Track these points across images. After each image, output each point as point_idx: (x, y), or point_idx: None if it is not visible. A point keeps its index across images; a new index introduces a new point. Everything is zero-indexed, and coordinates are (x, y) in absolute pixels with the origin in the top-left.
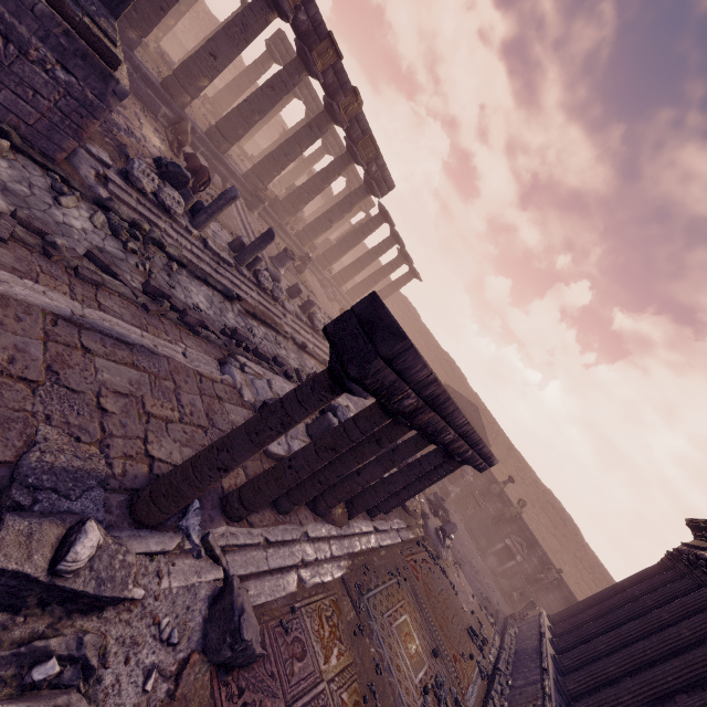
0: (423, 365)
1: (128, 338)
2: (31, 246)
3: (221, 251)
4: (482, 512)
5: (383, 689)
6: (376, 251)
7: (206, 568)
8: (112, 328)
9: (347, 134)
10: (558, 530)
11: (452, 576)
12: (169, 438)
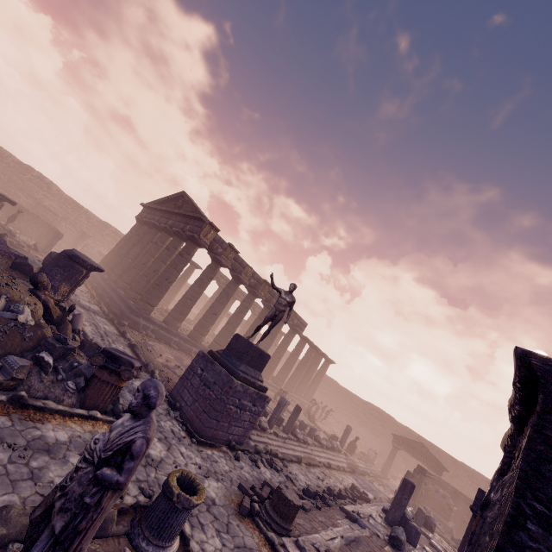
0: None
1: (351, 537)
2: None
3: (279, 432)
4: None
5: None
6: (305, 360)
7: None
8: (347, 536)
9: None
10: None
11: None
12: None
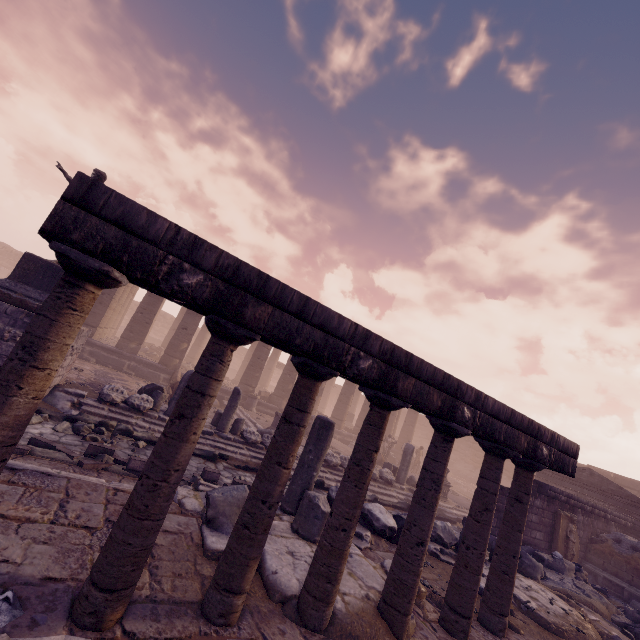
0: (149, 212)
1: (19, 466)
2: None
3: None
4: None
5: None
6: None
7: None
8: None
9: None
10: None
11: None
12: (16, 535)
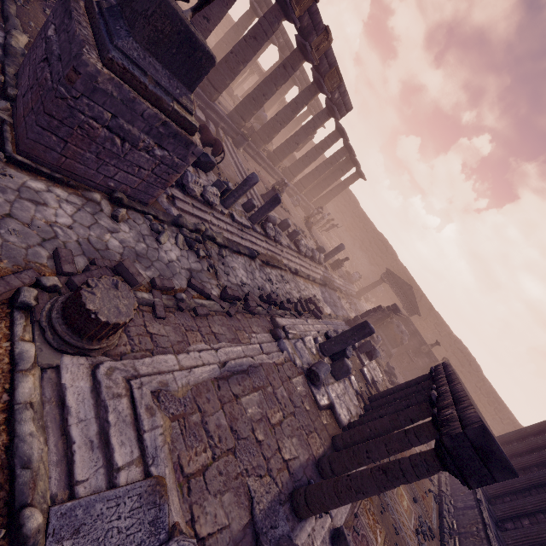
0: None
1: (243, 365)
2: (171, 307)
3: (241, 217)
4: (413, 364)
5: (401, 543)
6: (331, 161)
7: (324, 520)
8: (235, 363)
9: (315, 67)
10: (464, 368)
11: (406, 427)
12: (285, 437)
